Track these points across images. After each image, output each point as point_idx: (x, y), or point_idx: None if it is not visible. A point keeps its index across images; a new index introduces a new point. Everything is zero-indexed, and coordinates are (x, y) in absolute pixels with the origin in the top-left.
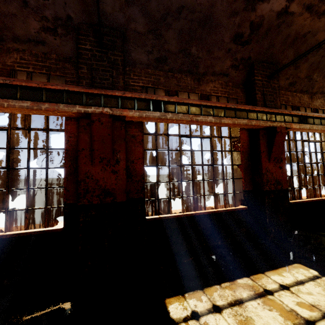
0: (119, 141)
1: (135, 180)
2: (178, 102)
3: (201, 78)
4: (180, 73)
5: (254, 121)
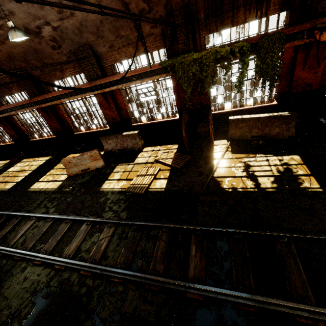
0: (5, 122)
1: (21, 130)
2: (3, 109)
3: (9, 87)
4: (2, 88)
5: (27, 109)
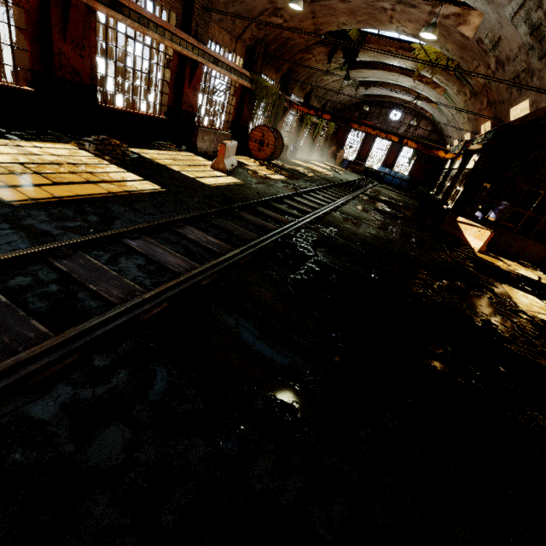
0: None
1: None
2: None
3: None
4: None
5: None
